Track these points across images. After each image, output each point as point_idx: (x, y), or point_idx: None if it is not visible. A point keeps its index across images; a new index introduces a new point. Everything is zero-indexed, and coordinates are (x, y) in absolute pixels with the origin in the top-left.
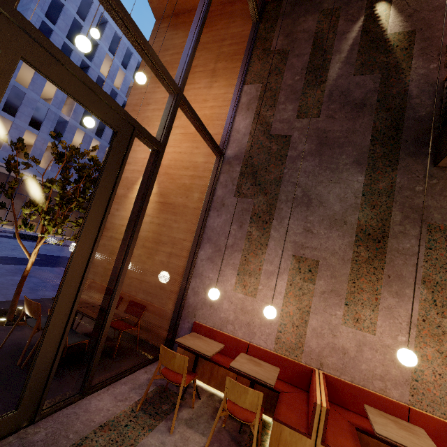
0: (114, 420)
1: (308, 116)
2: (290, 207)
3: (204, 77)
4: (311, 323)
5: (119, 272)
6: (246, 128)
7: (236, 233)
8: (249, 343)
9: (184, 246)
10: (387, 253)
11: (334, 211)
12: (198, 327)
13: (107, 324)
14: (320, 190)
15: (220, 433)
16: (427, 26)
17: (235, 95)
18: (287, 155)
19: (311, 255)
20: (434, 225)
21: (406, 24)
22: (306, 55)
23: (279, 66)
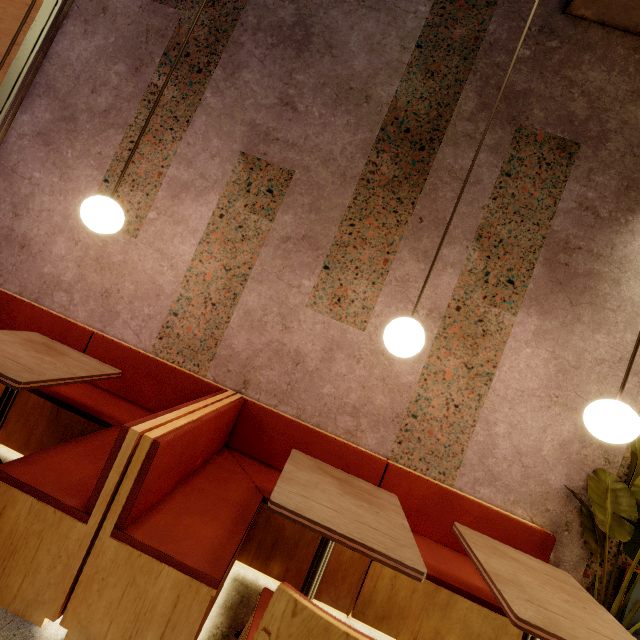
0: None
1: None
2: (260, 45)
3: None
4: (245, 299)
5: None
6: None
7: (121, 84)
8: (94, 332)
9: None
10: (430, 173)
11: (353, 70)
12: None
13: None
14: (335, 18)
15: None
16: None
17: None
18: None
19: (280, 159)
20: (529, 130)
21: None
22: None
23: None
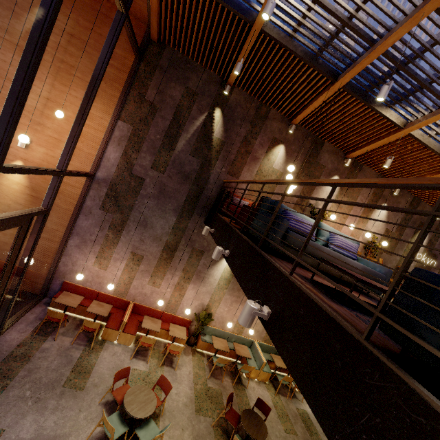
0: (24, 341)
1: (158, 171)
2: (135, 225)
3: (82, 87)
4: (133, 283)
5: (19, 281)
6: (115, 160)
7: (98, 233)
8: (99, 292)
9: (57, 234)
10: (174, 257)
11: (157, 233)
12: (66, 284)
13: (12, 305)
14: (153, 220)
15: (79, 334)
16: (231, 143)
17: (109, 126)
18: (140, 192)
19: (140, 253)
20: (195, 248)
21: (223, 134)
22: (168, 121)
23: (149, 118)
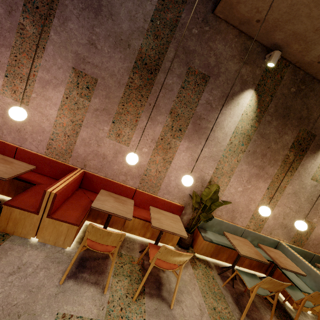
0: None
1: None
2: (76, 7)
3: None
4: (81, 134)
5: None
6: None
7: (2, 21)
8: (18, 147)
9: None
10: (154, 84)
11: (122, 29)
12: None
13: None
14: None
15: None
16: None
17: None
18: None
19: (91, 72)
20: (193, 69)
21: None
22: None
23: None
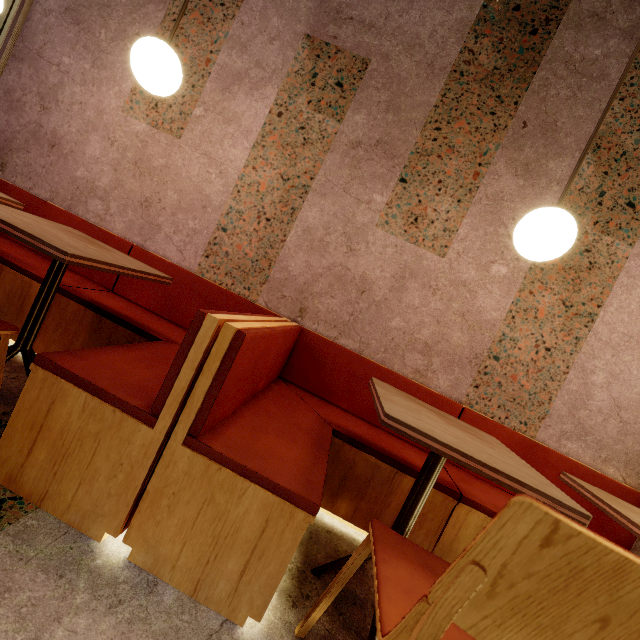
0: None
1: None
2: None
3: None
4: (305, 215)
5: None
6: None
7: None
8: (134, 245)
9: None
10: (542, 64)
11: None
12: None
13: None
14: None
15: None
16: None
17: None
18: None
19: (353, 43)
20: None
21: None
22: None
23: None
